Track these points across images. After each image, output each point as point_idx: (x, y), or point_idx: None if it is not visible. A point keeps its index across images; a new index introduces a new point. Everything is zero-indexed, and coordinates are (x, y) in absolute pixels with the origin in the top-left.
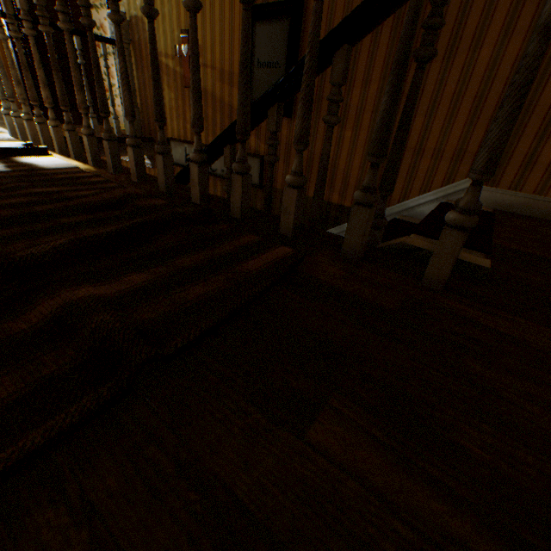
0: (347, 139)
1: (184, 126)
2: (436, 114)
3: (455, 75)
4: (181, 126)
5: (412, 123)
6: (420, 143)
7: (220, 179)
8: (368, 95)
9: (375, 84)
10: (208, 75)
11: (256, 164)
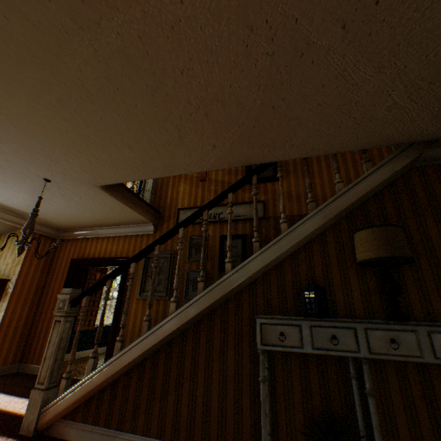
0: (317, 182)
1: (195, 200)
2: (357, 165)
3: (356, 154)
4: (191, 201)
5: (348, 170)
6: (356, 176)
7: (227, 223)
8: (321, 165)
9: (323, 161)
10: (219, 173)
11: (259, 206)
